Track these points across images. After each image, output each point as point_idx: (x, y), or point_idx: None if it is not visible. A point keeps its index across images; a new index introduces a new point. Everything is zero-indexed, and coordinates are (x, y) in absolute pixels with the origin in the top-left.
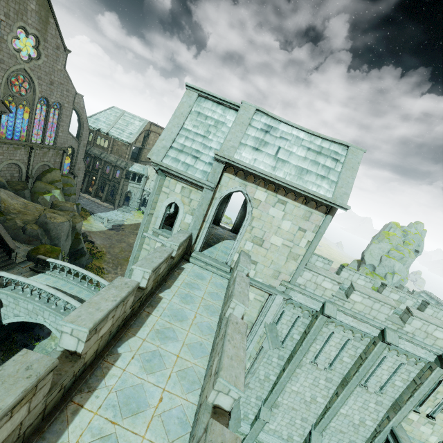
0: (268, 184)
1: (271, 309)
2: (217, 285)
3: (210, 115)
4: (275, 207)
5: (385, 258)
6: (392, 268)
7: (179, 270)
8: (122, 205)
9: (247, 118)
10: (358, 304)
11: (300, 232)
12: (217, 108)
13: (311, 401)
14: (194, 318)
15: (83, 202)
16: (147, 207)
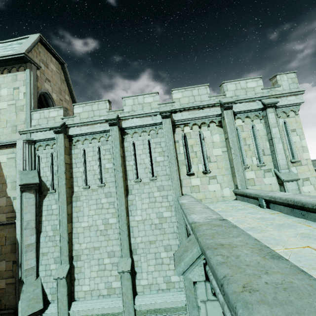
0: None
1: (18, 155)
2: None
3: None
4: None
5: None
6: None
7: None
8: None
9: None
10: (82, 114)
11: (16, 91)
12: None
13: (106, 228)
14: None
15: None
16: None
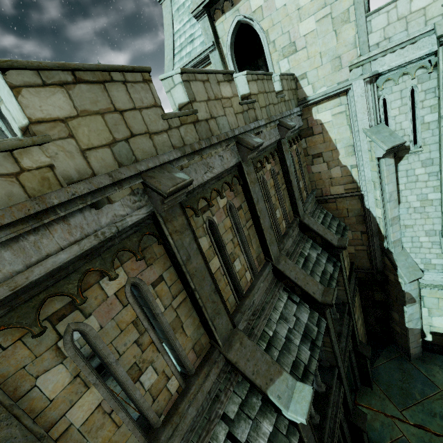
0: None
1: (358, 107)
2: None
3: None
4: None
5: None
6: None
7: None
8: None
9: None
10: None
11: None
12: None
13: None
14: None
15: None
16: None
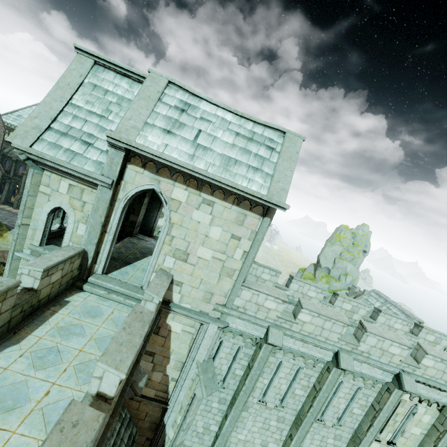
0: (189, 179)
1: (204, 342)
2: (119, 322)
3: (111, 90)
4: (200, 209)
5: (338, 260)
6: (345, 269)
7: (57, 307)
8: (56, 217)
9: (156, 91)
10: (307, 325)
11: (234, 241)
12: (122, 81)
13: None
14: (45, 395)
15: (0, 215)
16: (19, 215)
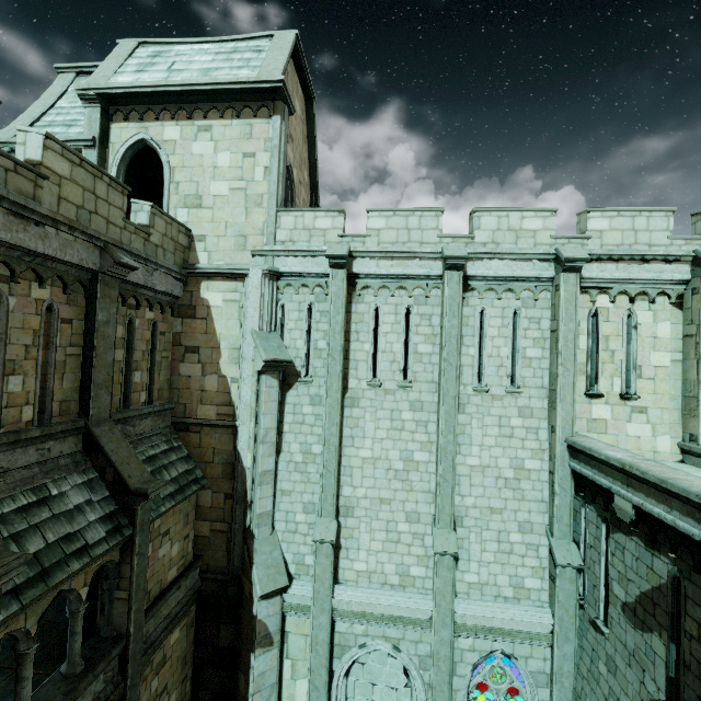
0: (177, 113)
1: (251, 299)
2: None
3: None
4: (199, 140)
5: None
6: None
7: None
8: None
9: (125, 51)
10: (385, 233)
11: (249, 160)
12: None
13: (406, 468)
14: None
15: None
16: None
